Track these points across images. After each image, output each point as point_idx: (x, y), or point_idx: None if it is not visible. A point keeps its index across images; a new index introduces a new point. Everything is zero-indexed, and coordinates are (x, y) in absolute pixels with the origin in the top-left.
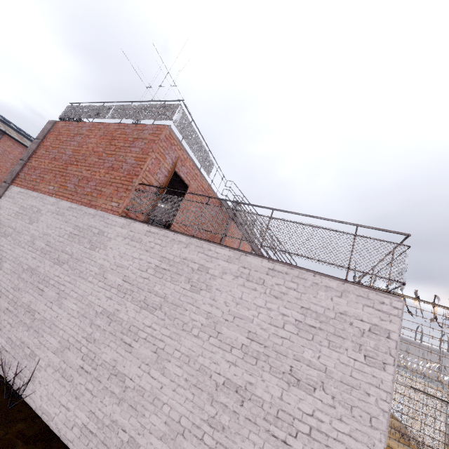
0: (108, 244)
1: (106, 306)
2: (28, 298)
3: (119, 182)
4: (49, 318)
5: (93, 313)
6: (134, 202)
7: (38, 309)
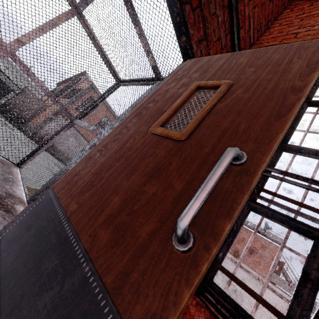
0: (266, 291)
1: (271, 316)
2: (235, 296)
3: (264, 265)
4: (248, 309)
5: (266, 315)
6: (272, 277)
7: (241, 303)
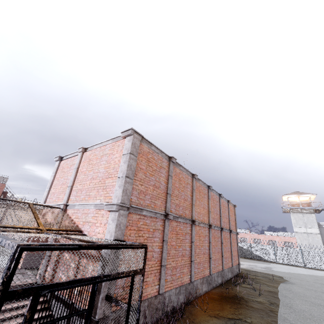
0: None
1: None
2: None
3: None
4: None
5: None
6: None
7: None
